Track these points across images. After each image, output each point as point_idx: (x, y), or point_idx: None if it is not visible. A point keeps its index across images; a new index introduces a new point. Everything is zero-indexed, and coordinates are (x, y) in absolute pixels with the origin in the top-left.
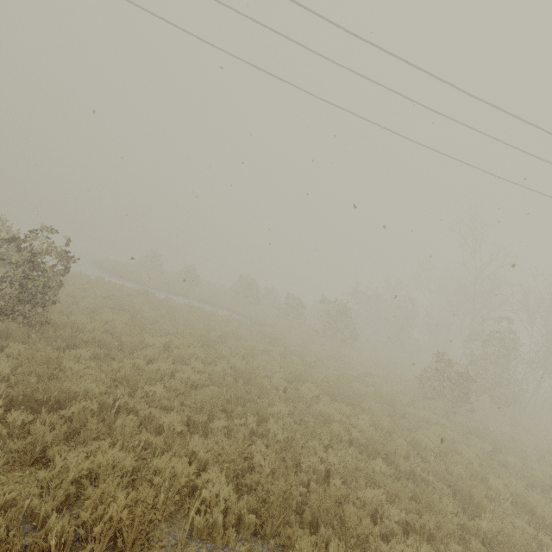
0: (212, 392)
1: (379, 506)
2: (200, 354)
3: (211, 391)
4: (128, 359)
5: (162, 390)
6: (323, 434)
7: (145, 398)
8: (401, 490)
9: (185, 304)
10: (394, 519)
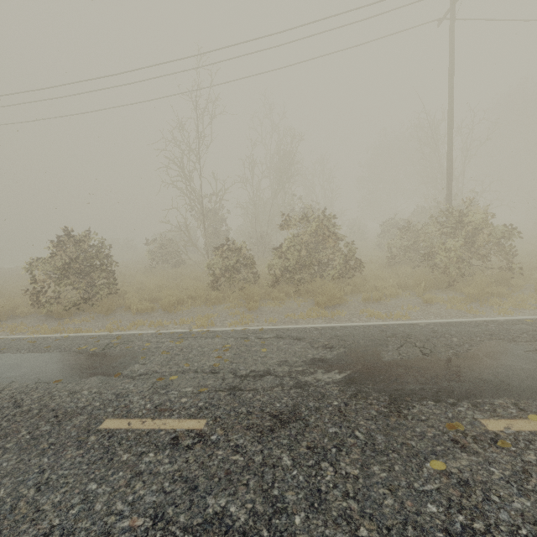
0: None
1: None
2: None
3: None
4: None
5: None
6: None
7: None
8: None
9: None
10: None
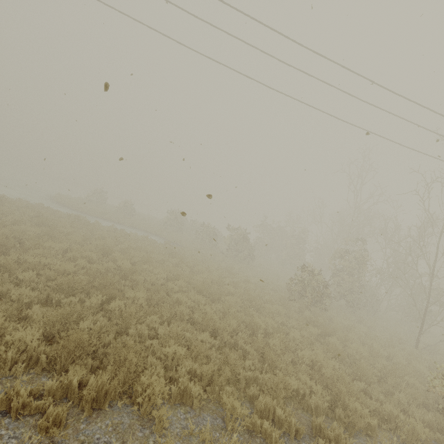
0: (80, 280)
1: (180, 360)
2: (93, 257)
3: (73, 277)
4: (14, 253)
5: (36, 276)
6: (164, 312)
7: (14, 281)
8: (214, 353)
9: (108, 227)
10: (187, 369)
